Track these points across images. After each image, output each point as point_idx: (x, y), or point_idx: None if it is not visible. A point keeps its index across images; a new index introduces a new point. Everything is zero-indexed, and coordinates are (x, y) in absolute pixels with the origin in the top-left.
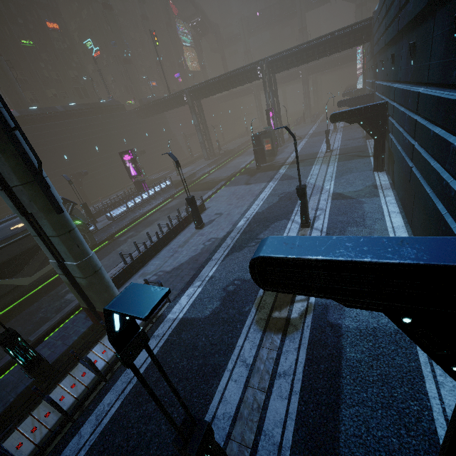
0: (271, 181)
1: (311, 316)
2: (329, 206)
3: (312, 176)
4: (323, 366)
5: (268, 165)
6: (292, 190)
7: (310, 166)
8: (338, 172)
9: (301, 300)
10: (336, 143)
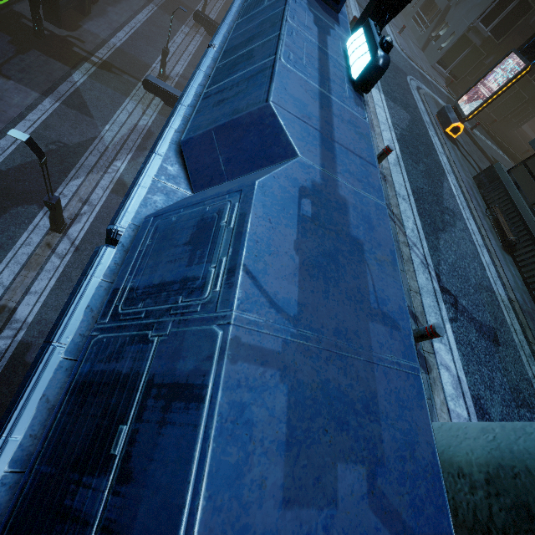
0: (49, 95)
1: (9, 356)
2: (102, 203)
3: (114, 125)
4: (0, 402)
5: (62, 40)
6: (73, 143)
7: (123, 97)
8: (145, 139)
9: (6, 337)
10: (181, 63)
